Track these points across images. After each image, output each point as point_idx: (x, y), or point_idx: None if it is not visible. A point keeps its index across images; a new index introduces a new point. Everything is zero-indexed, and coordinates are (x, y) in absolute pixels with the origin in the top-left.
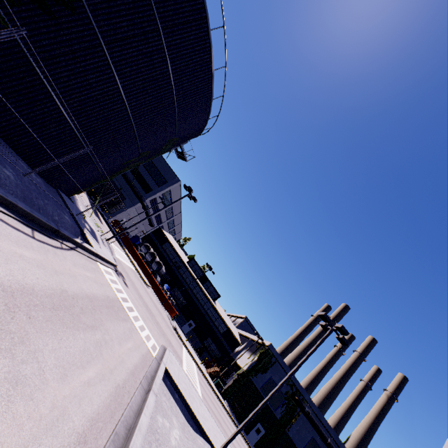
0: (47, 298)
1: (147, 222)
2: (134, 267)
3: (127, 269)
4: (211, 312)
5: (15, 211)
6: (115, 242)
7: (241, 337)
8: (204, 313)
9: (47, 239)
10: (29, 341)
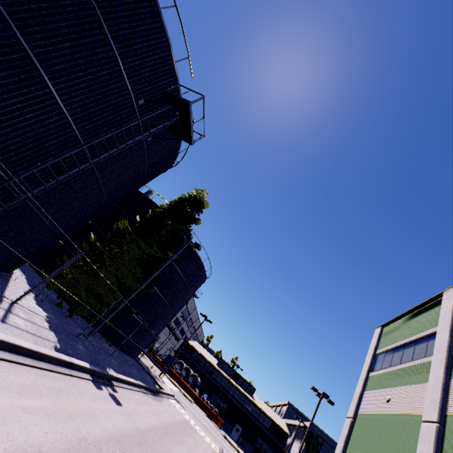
0: (176, 425)
1: (173, 338)
2: (177, 388)
3: (176, 393)
4: (252, 409)
5: (149, 390)
6: (159, 371)
7: (289, 427)
8: (246, 412)
9: (157, 397)
10: (184, 440)
